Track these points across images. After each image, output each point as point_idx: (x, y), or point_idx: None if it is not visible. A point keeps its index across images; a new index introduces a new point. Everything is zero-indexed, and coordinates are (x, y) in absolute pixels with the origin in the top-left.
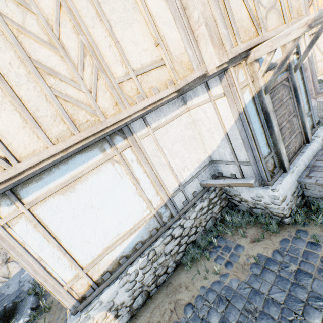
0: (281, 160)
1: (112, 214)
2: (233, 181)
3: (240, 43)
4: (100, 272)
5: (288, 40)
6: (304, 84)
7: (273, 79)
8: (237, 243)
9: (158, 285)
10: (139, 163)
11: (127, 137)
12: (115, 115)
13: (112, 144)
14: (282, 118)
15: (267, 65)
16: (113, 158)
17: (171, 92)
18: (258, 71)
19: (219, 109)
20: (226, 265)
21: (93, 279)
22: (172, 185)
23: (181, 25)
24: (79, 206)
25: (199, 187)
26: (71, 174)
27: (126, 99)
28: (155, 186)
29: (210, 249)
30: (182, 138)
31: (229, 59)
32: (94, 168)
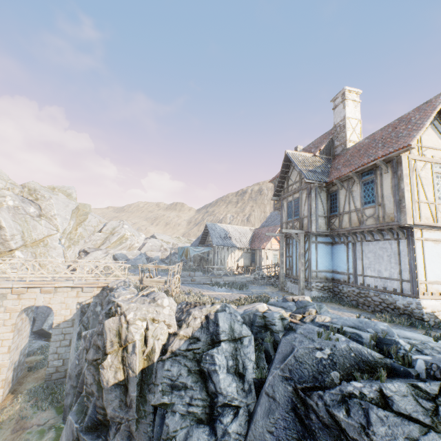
0: None
1: None
2: None
3: None
4: None
5: None
6: None
7: None
8: None
9: None
10: None
11: None
12: None
13: None
14: None
15: None
16: None
17: None
18: None
19: None
20: None
21: None
22: None
23: None
24: None
25: None
26: None
27: None
28: None
29: None
30: None
31: None
32: None
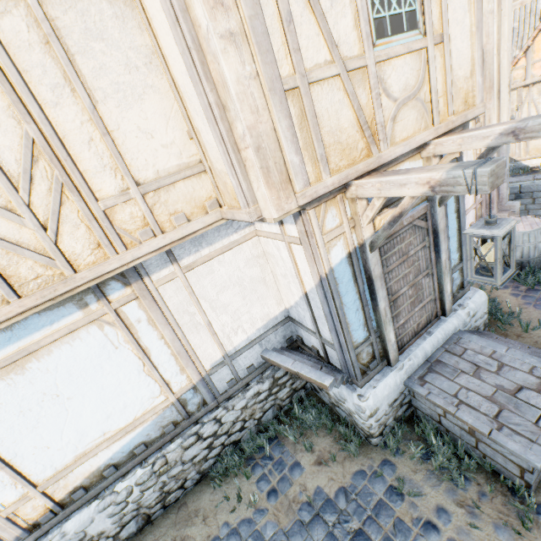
0: (386, 348)
1: (95, 405)
2: (304, 370)
3: (328, 174)
4: (68, 488)
5: (403, 193)
6: (458, 219)
7: (382, 236)
8: (297, 459)
9: (167, 505)
10: (151, 324)
11: (132, 283)
12: (94, 267)
13: (101, 295)
14: (402, 282)
15: (375, 211)
16: (102, 317)
17: (213, 220)
18: (362, 214)
19: (296, 257)
20: (269, 494)
21: (55, 498)
22: (211, 357)
23: (217, 135)
24: (33, 394)
25: (260, 358)
26: (19, 346)
27: (121, 236)
28: (179, 359)
29: (258, 458)
30: (239, 281)
31: (299, 205)
32: (63, 335)
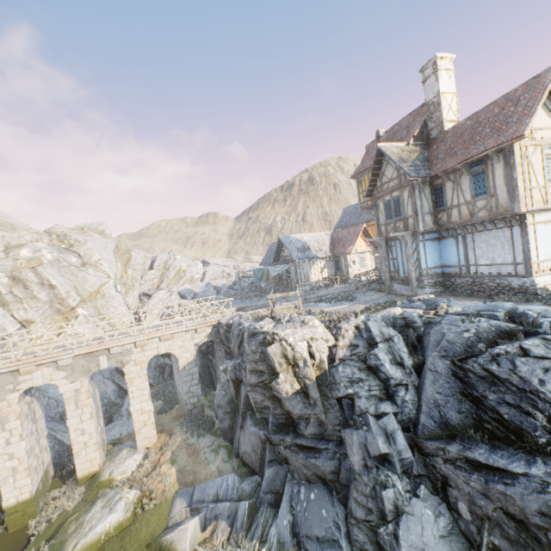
0: None
1: None
2: None
3: None
4: None
5: None
6: None
7: None
8: None
9: None
10: None
11: None
12: None
13: None
14: None
15: None
16: None
17: None
18: None
19: None
20: None
21: None
22: None
23: None
24: None
25: None
26: None
27: None
28: None
29: None
30: None
31: None
32: None
